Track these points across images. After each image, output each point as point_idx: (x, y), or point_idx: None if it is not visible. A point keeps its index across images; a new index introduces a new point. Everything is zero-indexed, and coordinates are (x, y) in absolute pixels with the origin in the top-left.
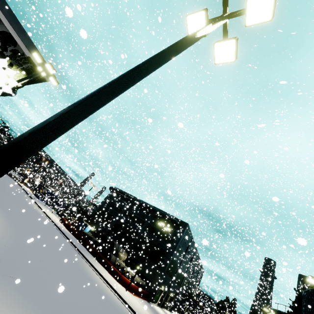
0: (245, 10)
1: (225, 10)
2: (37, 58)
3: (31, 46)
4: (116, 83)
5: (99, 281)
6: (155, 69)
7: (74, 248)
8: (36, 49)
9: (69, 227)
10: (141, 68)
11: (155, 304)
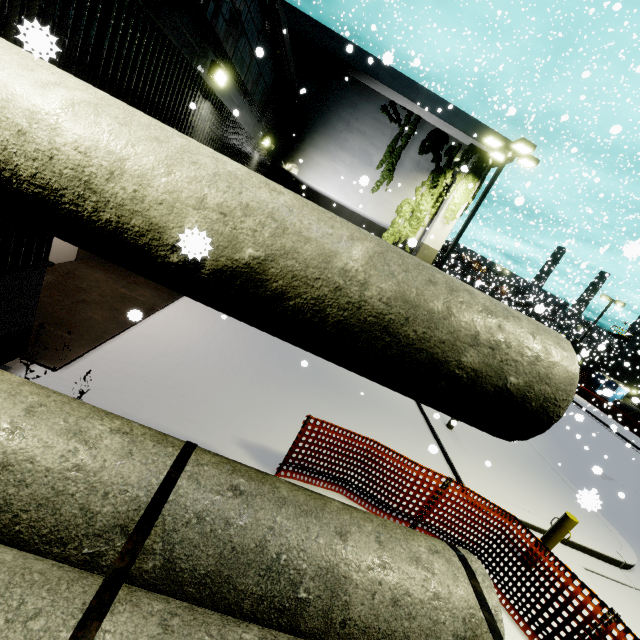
0: None
1: None
2: (491, 143)
3: (470, 126)
4: None
5: None
6: None
7: (624, 442)
8: (478, 124)
9: (581, 392)
10: None
11: None
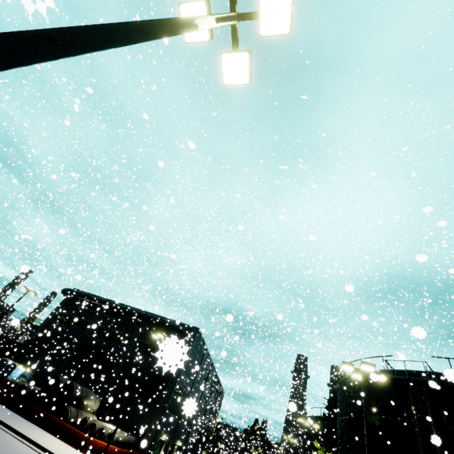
0: (258, 13)
1: (233, 7)
2: None
3: None
4: (29, 32)
5: None
6: (123, 45)
7: None
8: None
9: None
10: (92, 30)
11: None
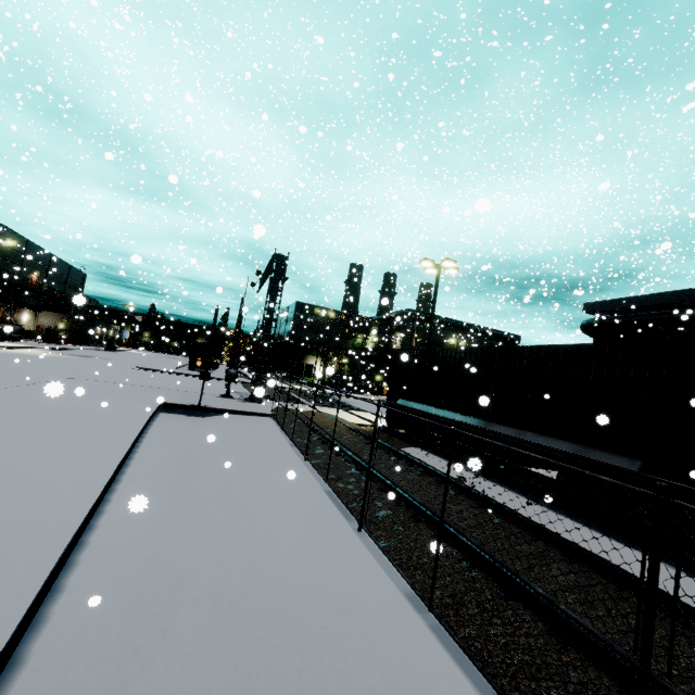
0: None
1: None
2: None
3: None
4: None
5: None
6: None
7: None
8: None
9: None
10: None
11: None
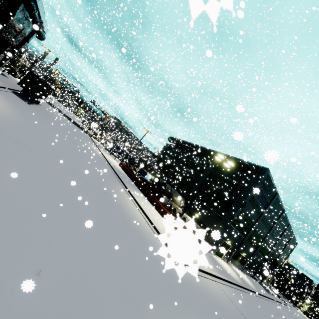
0: None
1: None
2: None
3: None
4: None
5: (128, 205)
6: None
7: (117, 179)
8: None
9: (125, 169)
10: None
11: (219, 257)
